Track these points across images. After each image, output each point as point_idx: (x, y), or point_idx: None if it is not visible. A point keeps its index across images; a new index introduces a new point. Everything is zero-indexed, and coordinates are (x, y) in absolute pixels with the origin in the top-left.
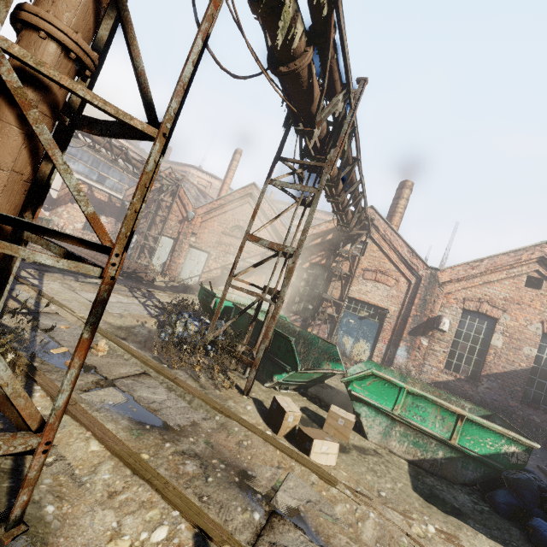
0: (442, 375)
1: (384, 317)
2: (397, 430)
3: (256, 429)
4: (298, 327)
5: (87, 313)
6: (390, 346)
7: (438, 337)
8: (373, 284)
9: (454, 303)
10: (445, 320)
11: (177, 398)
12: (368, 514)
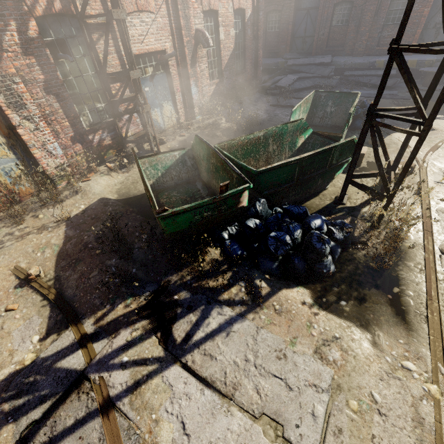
0: (211, 89)
1: (165, 62)
2: (344, 135)
3: (425, 188)
4: (262, 132)
5: (394, 398)
6: (184, 91)
7: (200, 56)
8: (139, 18)
9: (197, 9)
10: (208, 34)
11: (443, 228)
12: (431, 162)
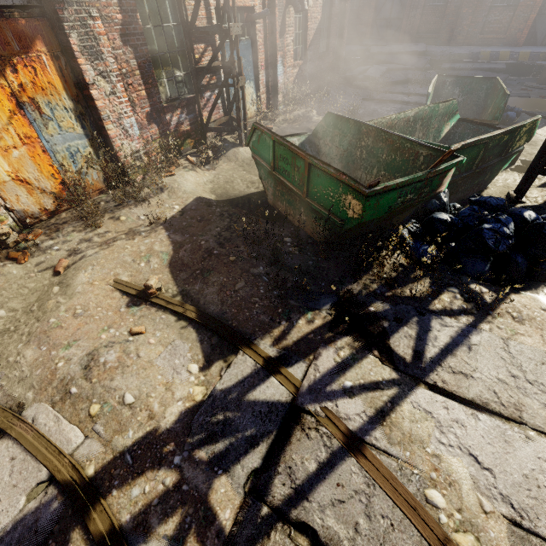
0: (294, 72)
1: (251, 25)
2: None
3: None
4: (413, 111)
5: None
6: (269, 70)
7: (288, 23)
8: None
9: None
10: None
11: None
12: None
